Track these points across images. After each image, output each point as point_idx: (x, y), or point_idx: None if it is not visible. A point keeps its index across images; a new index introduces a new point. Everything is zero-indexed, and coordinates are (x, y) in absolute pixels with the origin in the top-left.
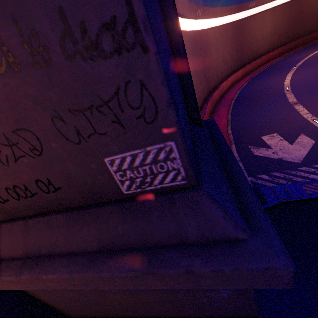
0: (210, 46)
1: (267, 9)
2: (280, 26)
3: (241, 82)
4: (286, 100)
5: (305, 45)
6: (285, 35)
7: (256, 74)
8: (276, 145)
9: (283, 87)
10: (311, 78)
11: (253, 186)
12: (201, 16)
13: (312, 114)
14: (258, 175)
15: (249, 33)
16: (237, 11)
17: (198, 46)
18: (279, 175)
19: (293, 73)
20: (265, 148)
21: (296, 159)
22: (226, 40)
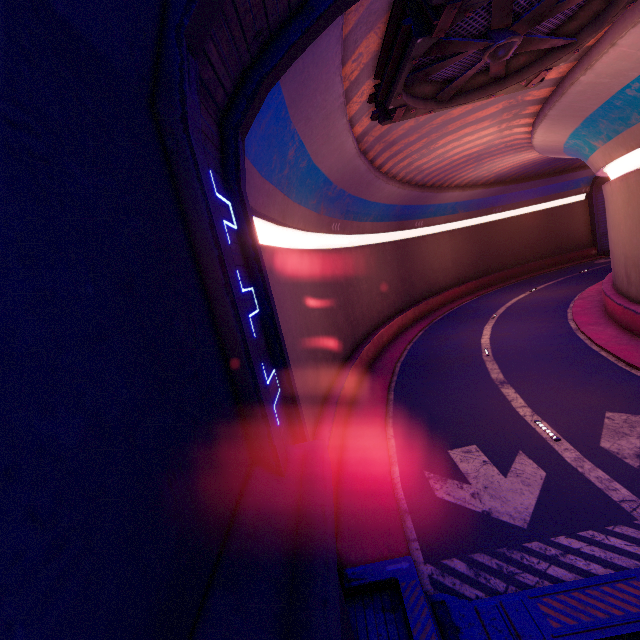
0: (357, 271)
1: (442, 231)
2: (465, 254)
3: (413, 329)
4: (487, 374)
5: (505, 284)
6: (473, 266)
7: (437, 319)
8: (477, 475)
9: (480, 349)
10: (521, 339)
11: (434, 597)
12: (340, 231)
13: (532, 408)
14: (446, 558)
15: (420, 258)
16: (398, 229)
17: (333, 272)
18: (489, 563)
19: (493, 326)
20: (457, 482)
21: (517, 518)
22: (384, 265)
